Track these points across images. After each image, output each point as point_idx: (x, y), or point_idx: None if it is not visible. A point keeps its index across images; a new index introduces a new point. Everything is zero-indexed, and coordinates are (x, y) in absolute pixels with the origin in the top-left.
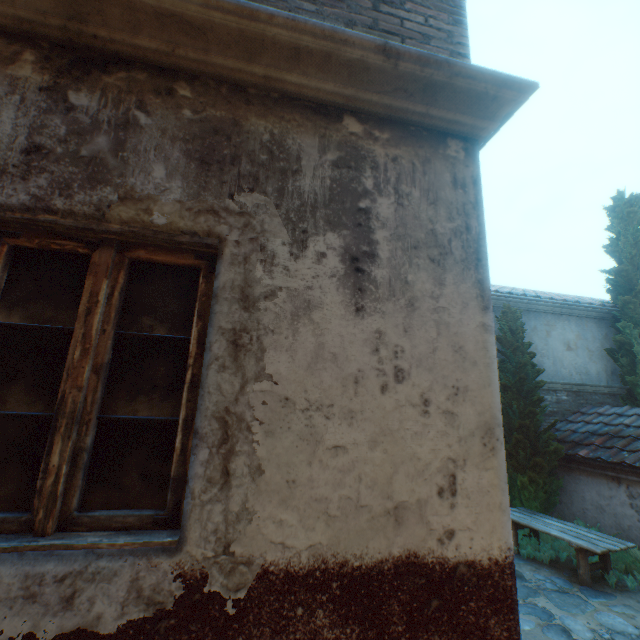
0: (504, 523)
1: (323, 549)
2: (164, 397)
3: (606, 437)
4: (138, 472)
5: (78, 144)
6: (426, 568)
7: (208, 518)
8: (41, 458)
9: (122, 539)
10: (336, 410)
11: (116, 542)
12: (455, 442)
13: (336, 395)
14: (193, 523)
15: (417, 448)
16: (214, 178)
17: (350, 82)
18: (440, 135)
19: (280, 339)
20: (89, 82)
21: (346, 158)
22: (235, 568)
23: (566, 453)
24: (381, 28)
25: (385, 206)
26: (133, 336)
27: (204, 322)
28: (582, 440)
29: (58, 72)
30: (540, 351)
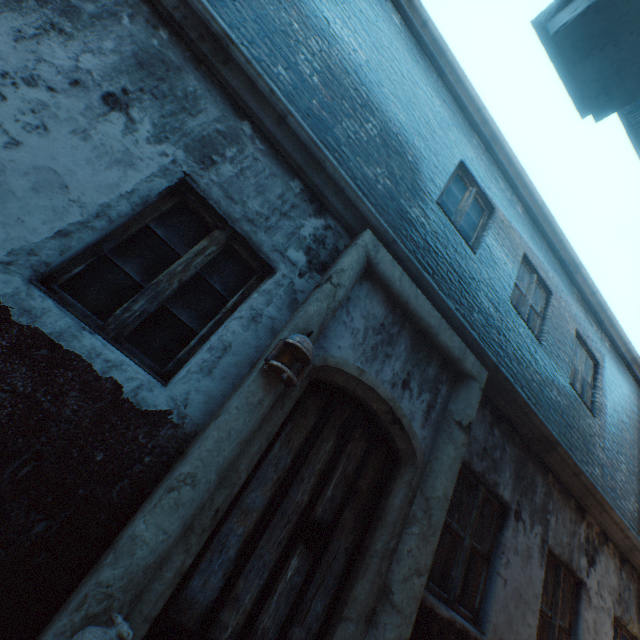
0: None
1: None
2: None
3: None
4: None
5: (623, 593)
6: None
7: None
8: None
9: None
10: None
11: None
12: None
13: None
14: None
15: None
16: (639, 614)
17: None
18: None
19: None
20: (623, 567)
21: None
22: None
23: None
24: None
25: None
26: None
27: None
28: None
29: (619, 561)
30: None
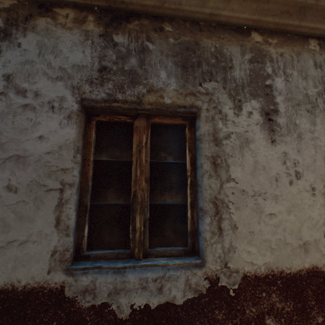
0: None
1: (271, 265)
2: (176, 192)
3: None
4: (170, 229)
5: (122, 64)
6: (322, 273)
7: (215, 251)
8: (127, 224)
9: (176, 261)
10: (268, 195)
11: (175, 263)
12: None
13: (267, 187)
14: (208, 253)
15: (311, 213)
16: (190, 75)
17: (256, 11)
18: (304, 37)
19: (235, 160)
20: (121, 29)
21: (255, 57)
22: (231, 274)
23: None
24: None
25: (279, 82)
26: (158, 162)
27: (191, 153)
28: None
29: (105, 25)
30: None
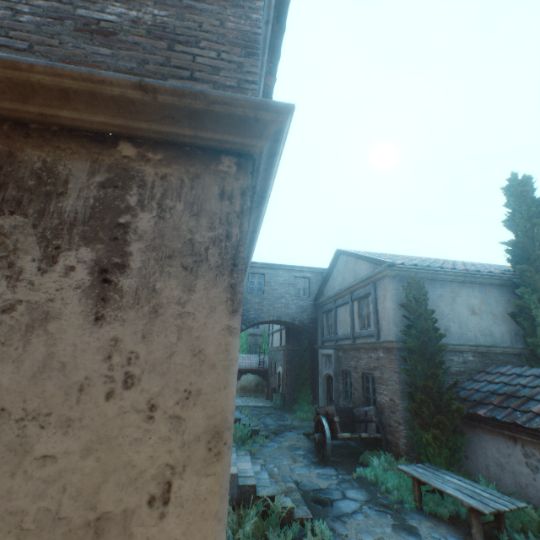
0: (219, 533)
1: None
2: None
3: (503, 397)
4: None
5: None
6: None
7: None
8: None
9: None
10: (54, 419)
11: None
12: (178, 447)
13: (57, 403)
14: None
15: (134, 455)
16: None
17: (120, 114)
18: (215, 153)
19: (10, 350)
20: None
21: (115, 179)
22: None
23: (467, 412)
24: (173, 64)
25: (146, 220)
26: None
27: None
28: (483, 399)
29: None
30: (446, 316)
